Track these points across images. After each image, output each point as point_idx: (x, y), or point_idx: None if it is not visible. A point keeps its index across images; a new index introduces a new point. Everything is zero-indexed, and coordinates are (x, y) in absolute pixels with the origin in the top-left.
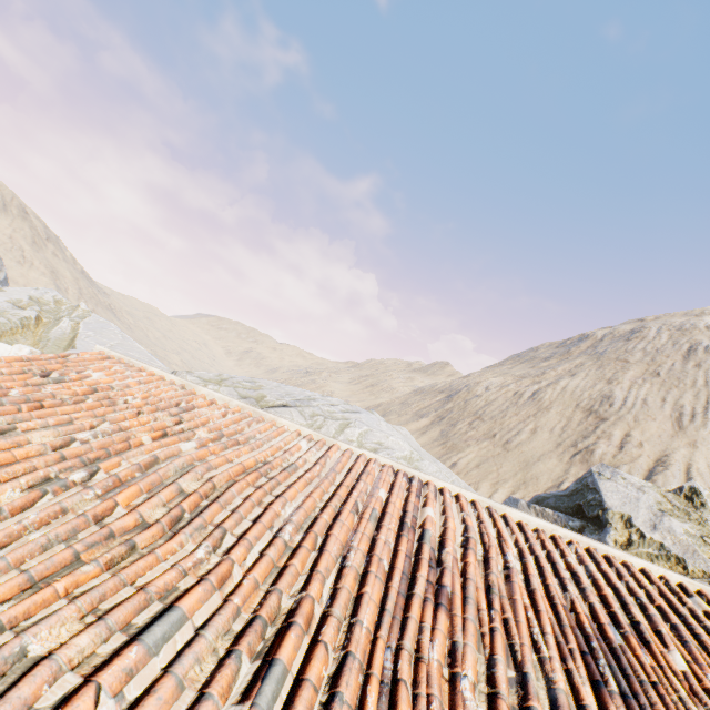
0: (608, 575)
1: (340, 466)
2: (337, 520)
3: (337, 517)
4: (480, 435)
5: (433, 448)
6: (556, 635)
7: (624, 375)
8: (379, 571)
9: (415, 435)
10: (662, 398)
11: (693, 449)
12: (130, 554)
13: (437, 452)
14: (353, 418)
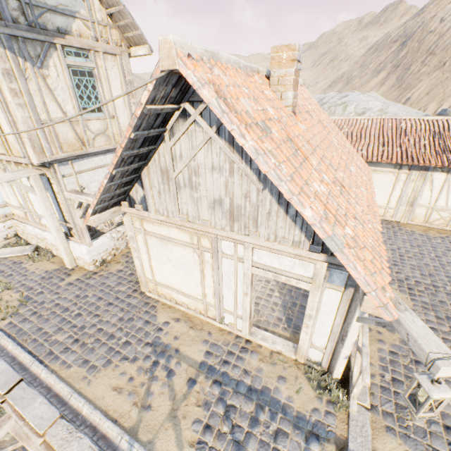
0: (448, 123)
1: (377, 123)
2: (383, 131)
3: (383, 131)
4: (431, 69)
5: (390, 94)
6: (428, 135)
7: None
8: (394, 135)
9: (375, 89)
10: None
11: None
12: (358, 143)
13: (394, 95)
14: (346, 101)
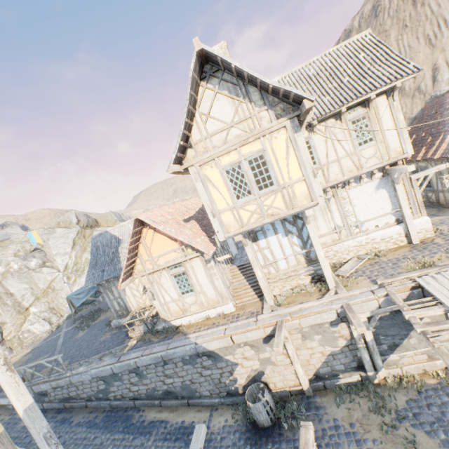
0: None
1: None
2: None
3: None
4: None
5: None
6: None
7: (390, 41)
8: None
9: None
10: (416, 38)
11: (444, 52)
12: None
13: None
14: None
